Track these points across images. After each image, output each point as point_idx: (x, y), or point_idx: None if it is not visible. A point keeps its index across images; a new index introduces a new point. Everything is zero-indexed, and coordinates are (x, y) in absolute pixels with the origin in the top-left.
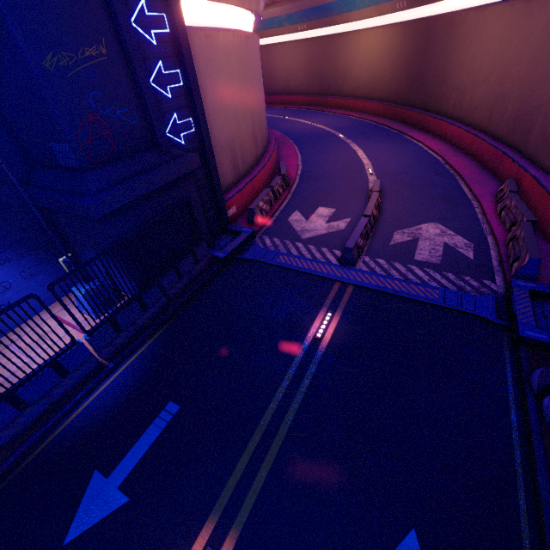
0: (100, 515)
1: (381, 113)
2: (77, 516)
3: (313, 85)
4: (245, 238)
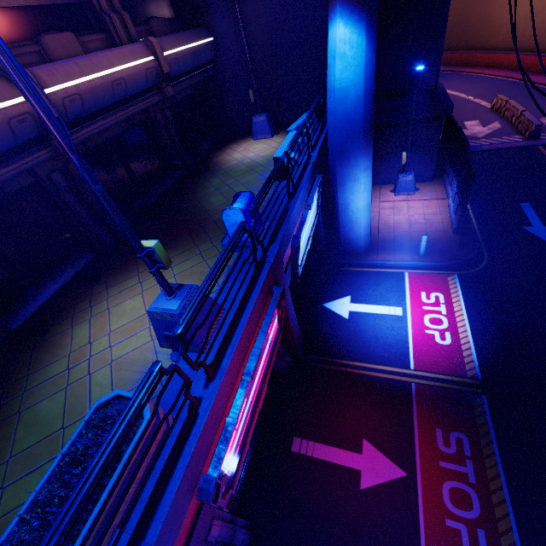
0: None
1: None
2: (539, 236)
3: None
4: None
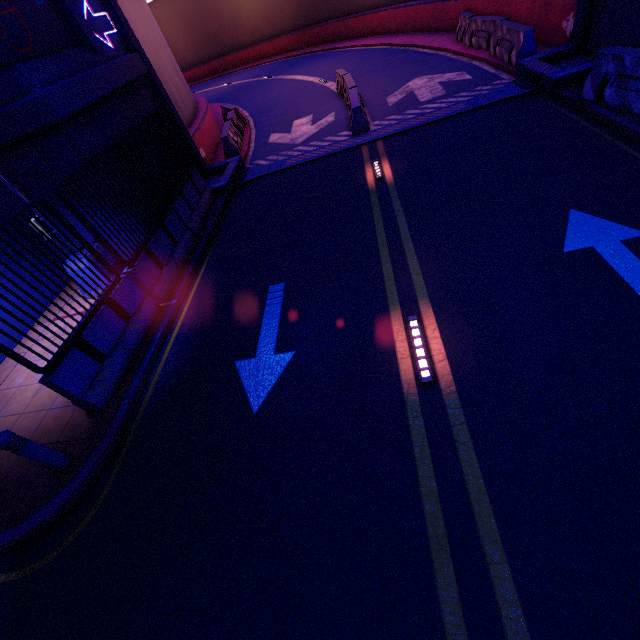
0: (274, 377)
1: (295, 46)
2: (249, 392)
3: (202, 50)
4: (236, 164)
